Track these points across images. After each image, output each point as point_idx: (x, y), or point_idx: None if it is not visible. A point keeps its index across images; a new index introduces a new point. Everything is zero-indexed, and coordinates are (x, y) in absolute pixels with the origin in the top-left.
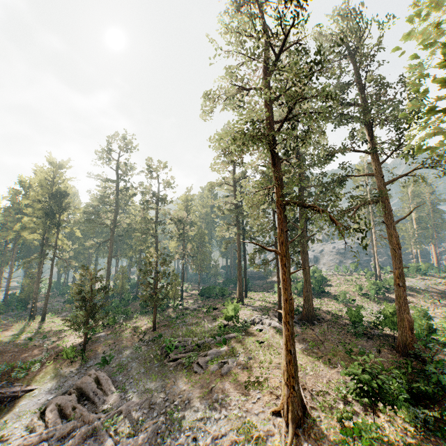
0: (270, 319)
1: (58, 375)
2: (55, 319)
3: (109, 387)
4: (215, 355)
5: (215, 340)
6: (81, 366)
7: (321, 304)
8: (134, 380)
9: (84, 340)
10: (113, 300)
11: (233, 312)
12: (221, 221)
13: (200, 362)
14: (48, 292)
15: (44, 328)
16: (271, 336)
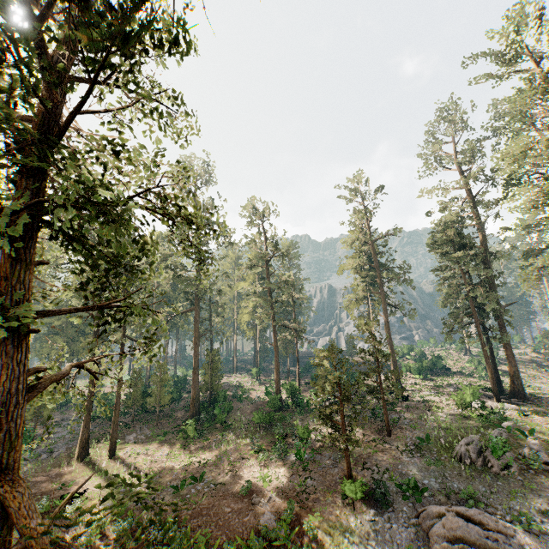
0: (488, 402)
1: (359, 531)
2: (131, 449)
3: (500, 523)
4: (541, 449)
5: (509, 432)
6: (373, 507)
7: (472, 382)
8: (500, 505)
9: (348, 465)
10: (216, 404)
11: (471, 397)
12: (360, 286)
13: (548, 462)
14: (119, 401)
15: (147, 466)
16: (544, 419)
